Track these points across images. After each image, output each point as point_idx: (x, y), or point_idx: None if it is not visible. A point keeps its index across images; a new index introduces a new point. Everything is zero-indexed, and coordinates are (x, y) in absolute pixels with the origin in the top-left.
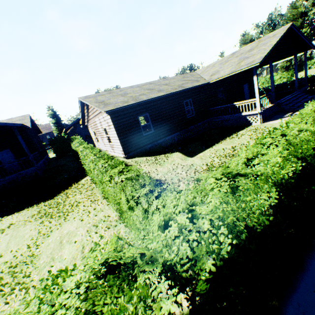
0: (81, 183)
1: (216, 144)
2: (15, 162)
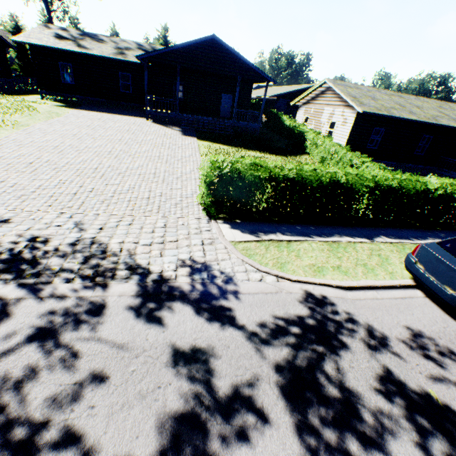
0: (304, 158)
1: None
2: (228, 110)
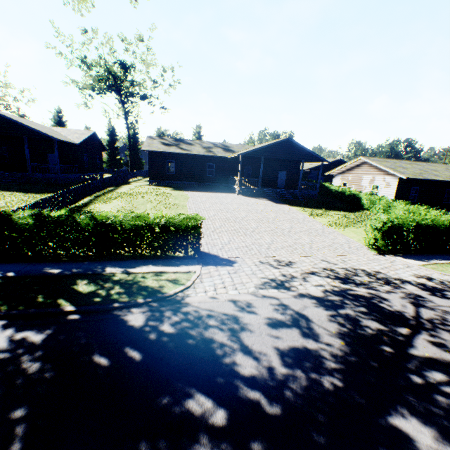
0: (366, 212)
1: None
2: (283, 182)
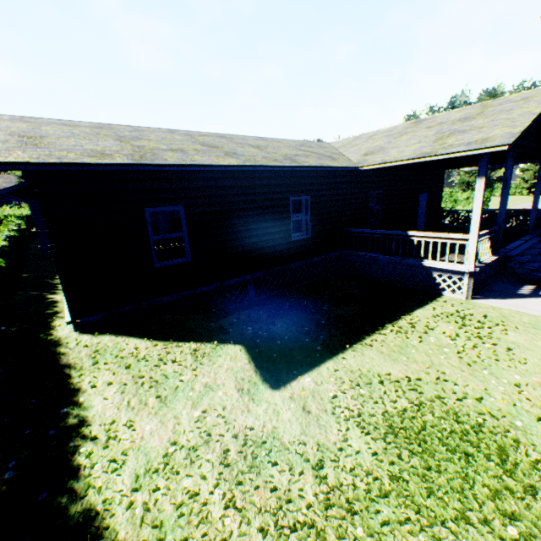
0: None
1: (356, 347)
2: None
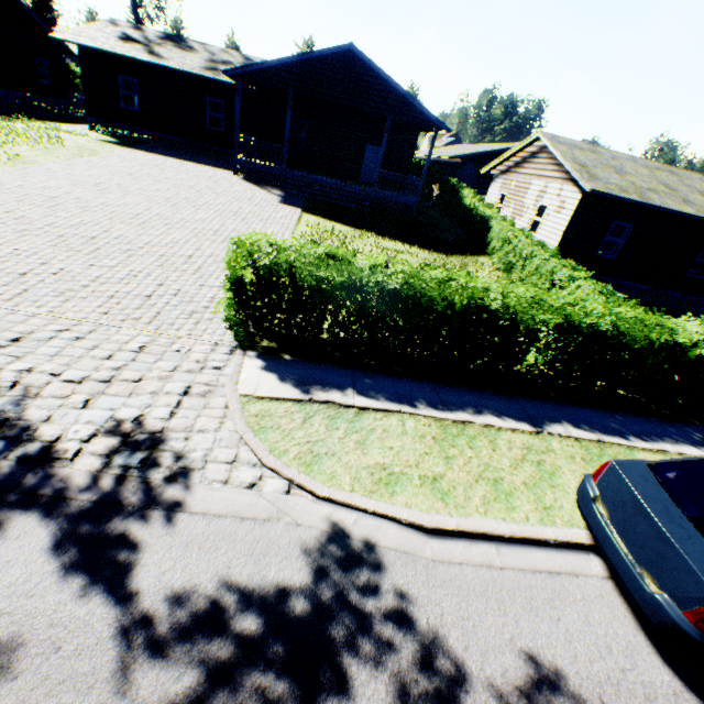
0: (479, 261)
1: None
2: (375, 172)
